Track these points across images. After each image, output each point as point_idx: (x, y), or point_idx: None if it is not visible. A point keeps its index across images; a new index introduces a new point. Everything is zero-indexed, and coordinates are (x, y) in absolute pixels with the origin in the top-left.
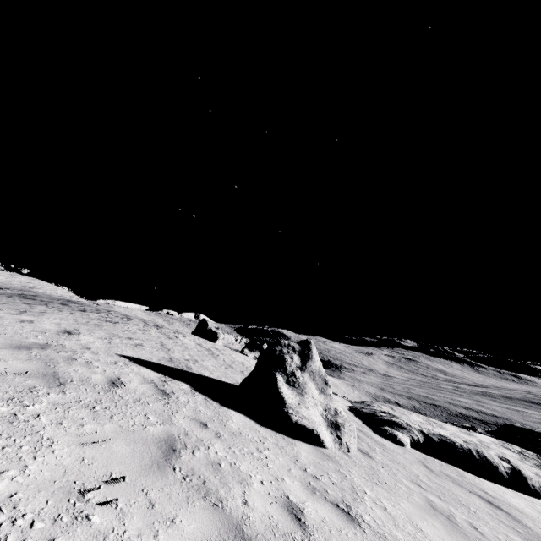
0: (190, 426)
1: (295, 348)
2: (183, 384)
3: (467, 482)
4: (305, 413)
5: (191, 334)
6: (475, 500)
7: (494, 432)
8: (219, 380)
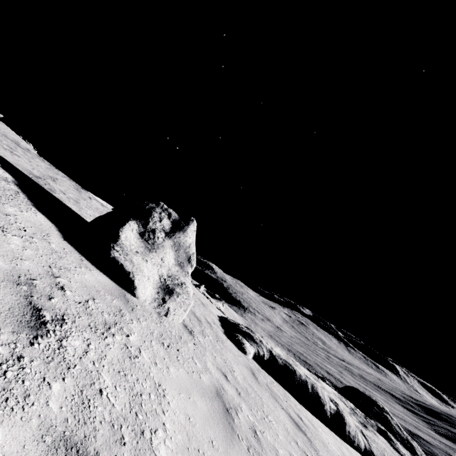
0: None
1: (171, 215)
2: (7, 174)
3: (286, 402)
4: (136, 260)
5: None
6: (281, 415)
7: (339, 388)
8: (78, 214)
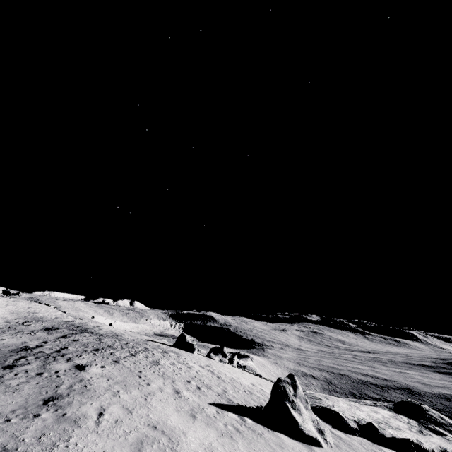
0: (279, 449)
1: (288, 382)
2: (247, 418)
3: None
4: (308, 427)
5: (174, 347)
6: None
7: (390, 406)
8: (250, 407)
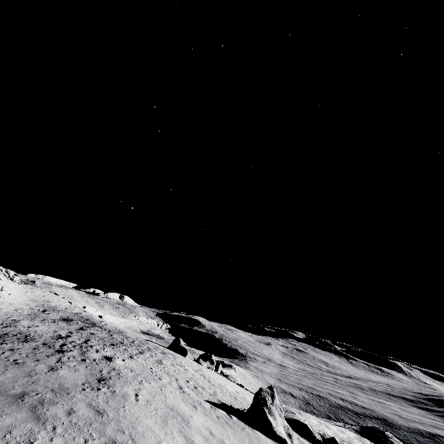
0: (256, 440)
1: (268, 392)
2: (233, 416)
3: None
4: (280, 430)
5: (169, 349)
6: None
7: (357, 429)
8: (235, 409)
